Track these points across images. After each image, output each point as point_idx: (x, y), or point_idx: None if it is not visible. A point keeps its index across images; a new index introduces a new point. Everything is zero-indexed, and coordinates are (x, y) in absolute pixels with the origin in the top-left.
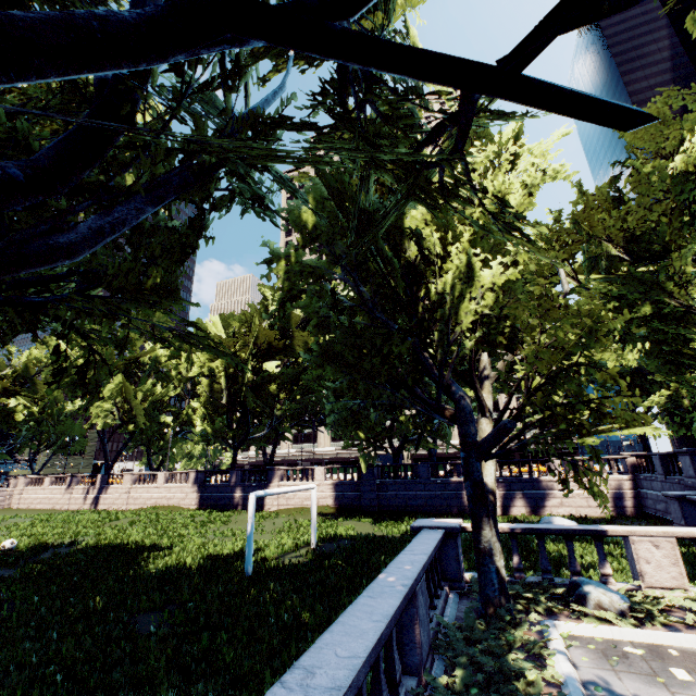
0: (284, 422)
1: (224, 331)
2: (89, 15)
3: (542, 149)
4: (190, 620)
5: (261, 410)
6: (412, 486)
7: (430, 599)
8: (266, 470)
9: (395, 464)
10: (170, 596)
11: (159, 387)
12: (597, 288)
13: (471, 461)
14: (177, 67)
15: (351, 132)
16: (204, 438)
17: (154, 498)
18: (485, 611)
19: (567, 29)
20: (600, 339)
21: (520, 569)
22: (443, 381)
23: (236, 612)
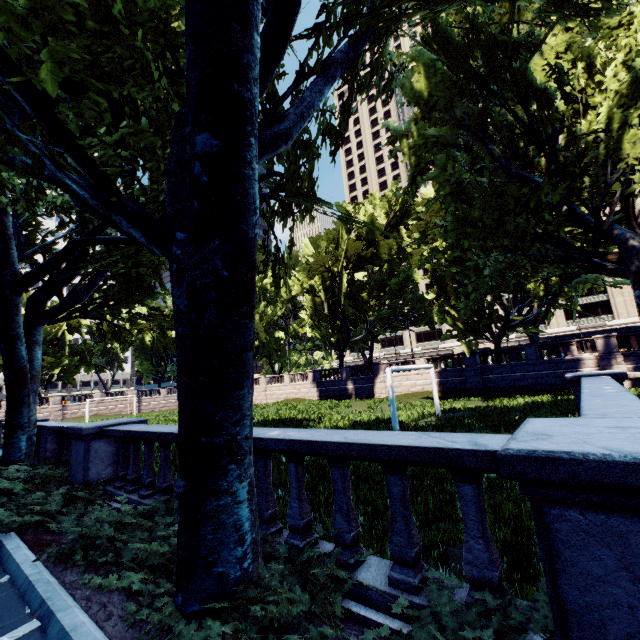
0: (376, 326)
1: (316, 251)
2: None
3: None
4: None
5: (356, 317)
6: (519, 368)
7: None
8: (371, 365)
9: (497, 349)
10: None
11: (269, 309)
12: None
13: None
14: None
15: None
16: (315, 344)
17: (285, 394)
18: None
19: None
20: None
21: None
22: (600, 224)
23: None
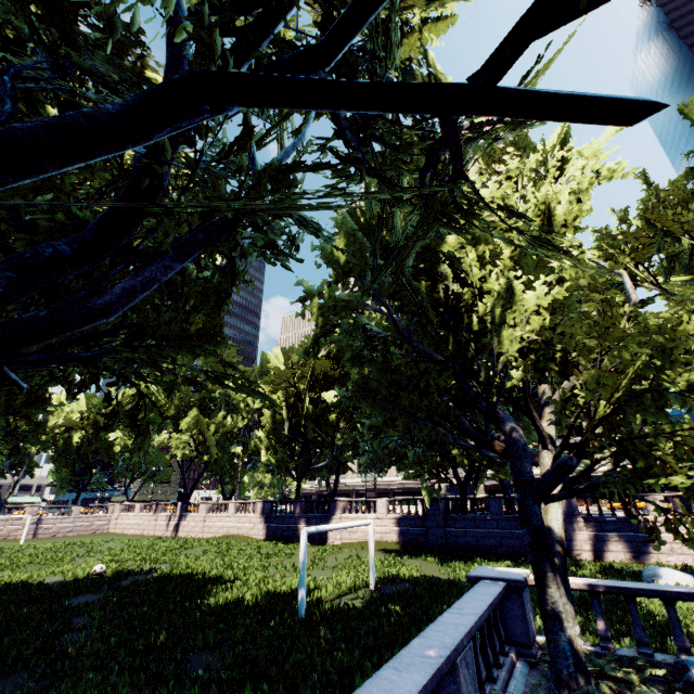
0: (345, 451)
1: (284, 363)
2: (78, 115)
3: (592, 150)
4: (237, 665)
5: (322, 440)
6: (483, 523)
7: (487, 669)
8: (329, 501)
9: (462, 498)
10: (224, 635)
11: (229, 419)
12: (683, 293)
13: (527, 504)
14: (188, 140)
15: (362, 168)
16: (269, 469)
17: (226, 527)
18: (558, 691)
19: (541, 31)
20: (678, 357)
21: (607, 637)
22: (490, 411)
23: (282, 661)
